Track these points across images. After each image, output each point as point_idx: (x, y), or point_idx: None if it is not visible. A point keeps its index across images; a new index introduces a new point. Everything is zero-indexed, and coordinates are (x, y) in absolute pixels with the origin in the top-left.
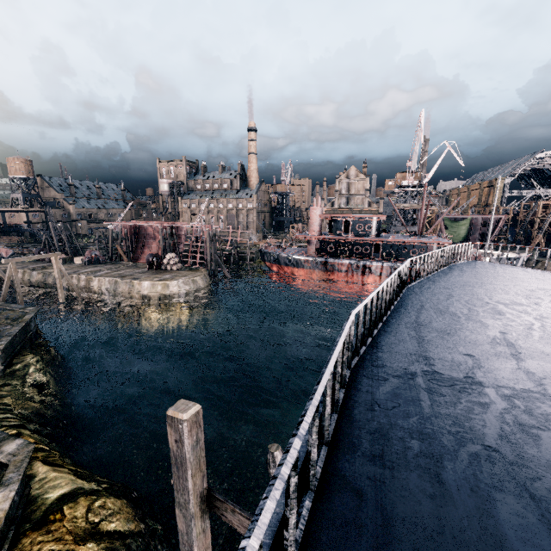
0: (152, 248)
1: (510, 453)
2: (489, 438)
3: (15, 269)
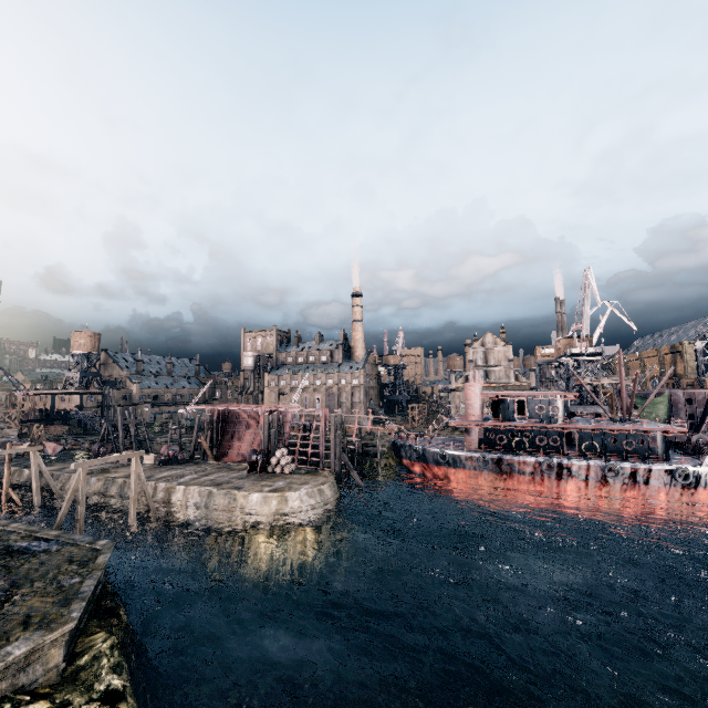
0: (244, 440)
1: None
2: None
3: (84, 476)
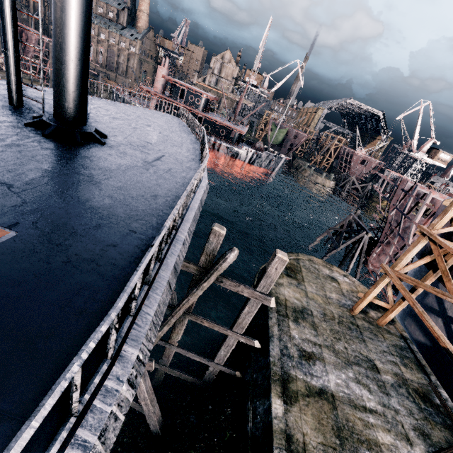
0: None
1: None
2: None
3: None
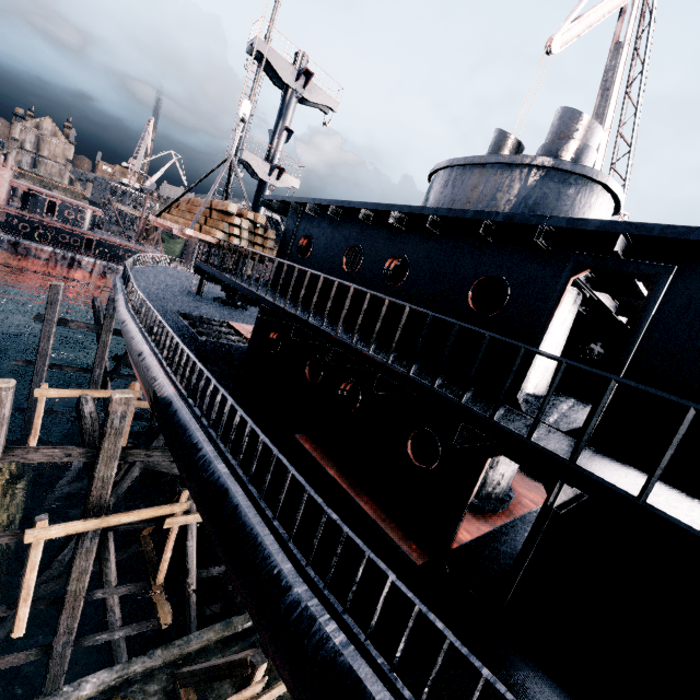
0: None
1: (158, 289)
2: (155, 288)
3: None
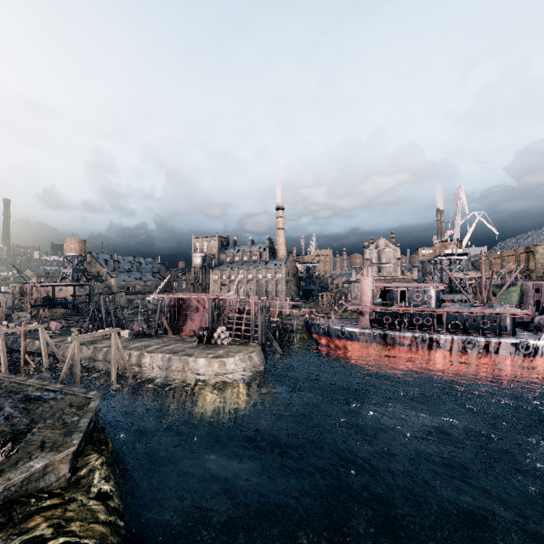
0: (195, 320)
1: None
2: None
3: (78, 346)
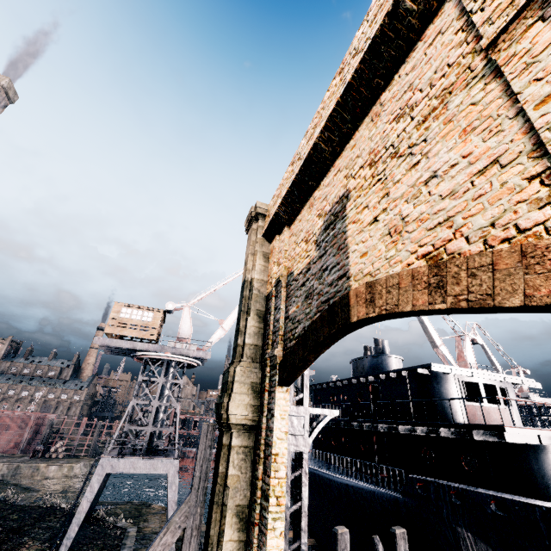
0: (1, 439)
1: None
2: None
3: None
